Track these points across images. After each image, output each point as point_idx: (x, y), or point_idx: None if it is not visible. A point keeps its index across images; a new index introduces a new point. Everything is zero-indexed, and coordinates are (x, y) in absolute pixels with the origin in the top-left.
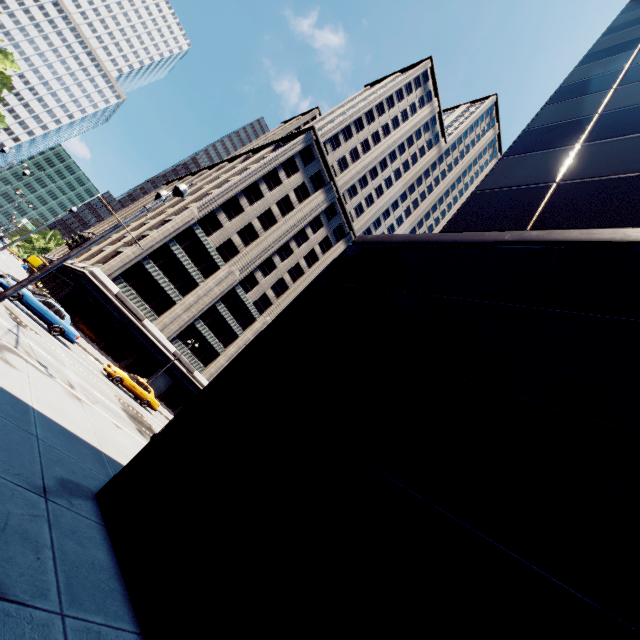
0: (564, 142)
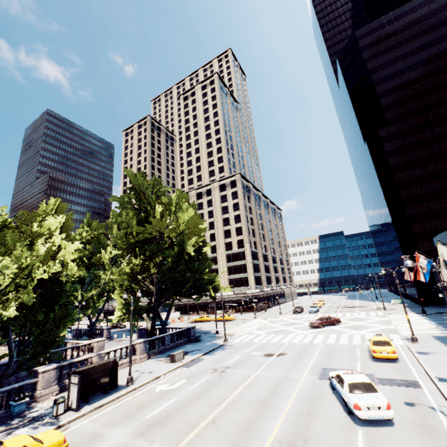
0: (425, 239)
